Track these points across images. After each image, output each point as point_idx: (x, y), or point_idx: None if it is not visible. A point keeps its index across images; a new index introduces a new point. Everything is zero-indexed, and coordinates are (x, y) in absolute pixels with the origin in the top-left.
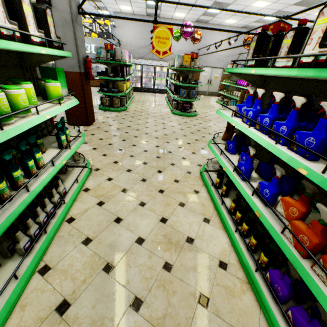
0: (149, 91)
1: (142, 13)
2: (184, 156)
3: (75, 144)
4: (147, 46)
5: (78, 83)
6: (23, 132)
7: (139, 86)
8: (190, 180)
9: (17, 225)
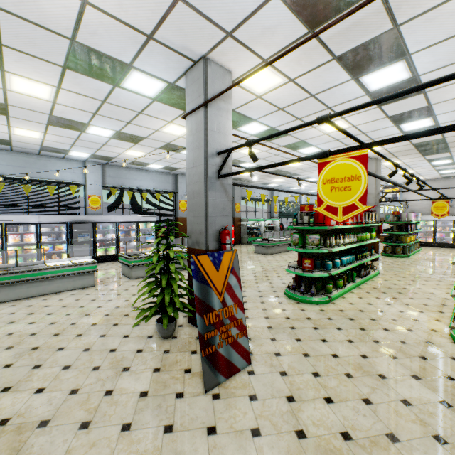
0: (447, 246)
1: (436, 177)
2: (454, 280)
3: (376, 255)
4: None
5: None
6: (362, 247)
7: (431, 241)
8: (449, 286)
9: (359, 270)
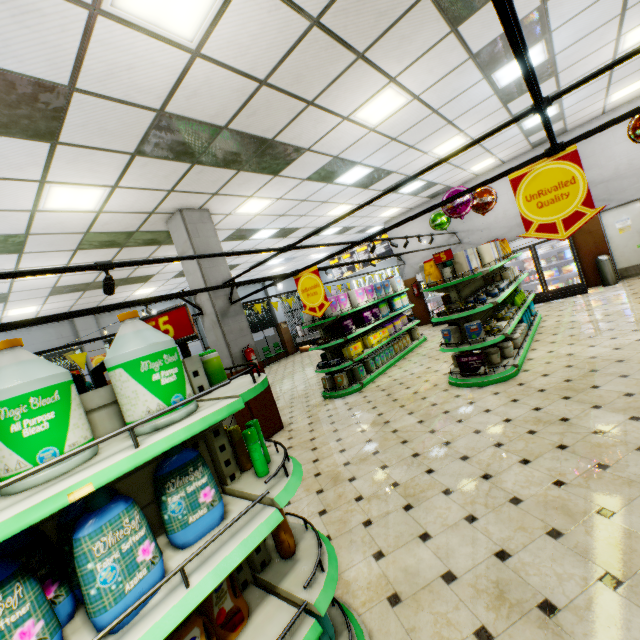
0: None
1: (420, 201)
2: None
3: None
4: (448, 239)
5: None
6: None
7: None
8: None
9: None
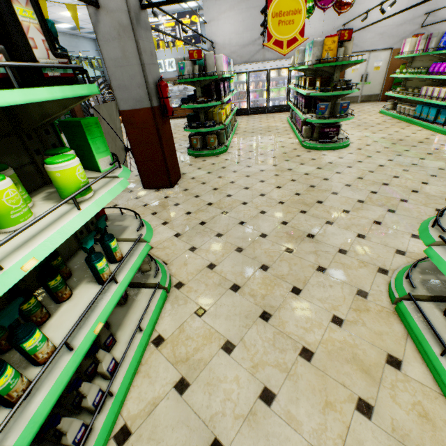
0: (261, 112)
1: None
2: (342, 244)
3: (129, 265)
4: (255, 40)
5: (150, 125)
6: None
7: (245, 106)
8: (369, 317)
9: None
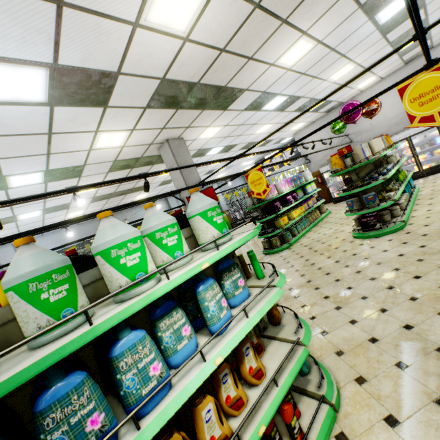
0: None
1: (319, 115)
2: None
3: None
4: (342, 140)
5: None
6: None
7: None
8: None
9: None
